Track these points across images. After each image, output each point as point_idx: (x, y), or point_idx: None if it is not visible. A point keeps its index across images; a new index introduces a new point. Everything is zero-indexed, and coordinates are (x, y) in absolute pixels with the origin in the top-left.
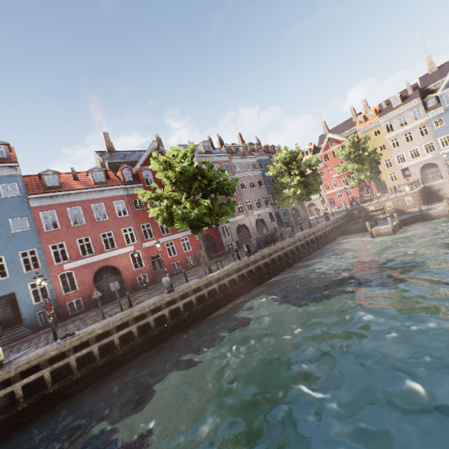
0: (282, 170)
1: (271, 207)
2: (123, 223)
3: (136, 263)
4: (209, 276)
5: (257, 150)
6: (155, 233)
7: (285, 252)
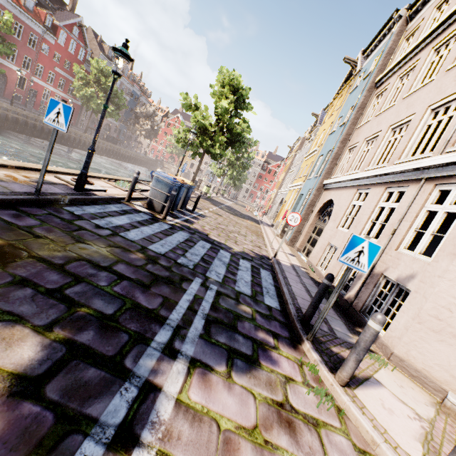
0: (144, 115)
1: (120, 124)
2: (29, 52)
3: (20, 84)
4: (87, 135)
5: (137, 83)
6: (43, 77)
7: (120, 152)
